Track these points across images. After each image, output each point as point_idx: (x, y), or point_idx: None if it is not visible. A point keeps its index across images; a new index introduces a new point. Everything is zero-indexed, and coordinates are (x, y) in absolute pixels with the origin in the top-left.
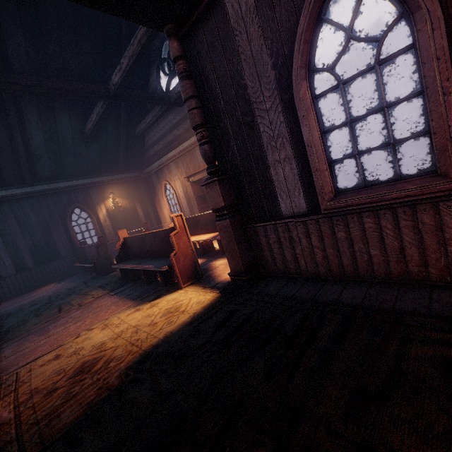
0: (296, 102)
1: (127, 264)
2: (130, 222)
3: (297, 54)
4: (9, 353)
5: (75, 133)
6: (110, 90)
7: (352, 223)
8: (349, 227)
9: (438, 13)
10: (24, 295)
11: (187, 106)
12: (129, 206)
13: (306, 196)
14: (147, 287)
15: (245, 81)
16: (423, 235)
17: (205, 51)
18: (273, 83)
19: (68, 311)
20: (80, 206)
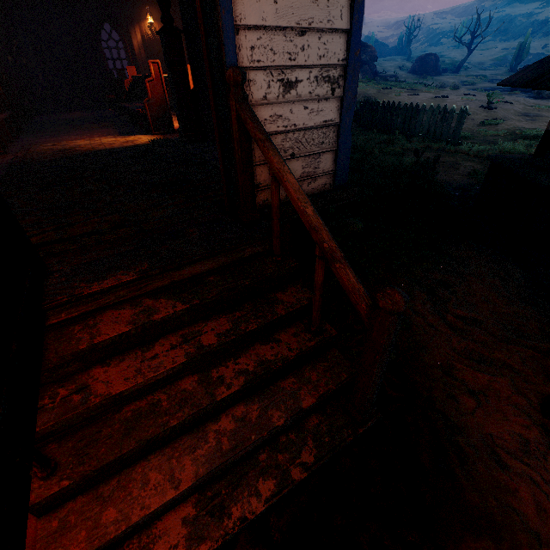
0: None
1: (127, 104)
2: None
3: None
4: (31, 140)
5: None
6: None
7: None
8: None
9: None
10: (58, 114)
11: None
12: None
13: None
14: (138, 129)
15: None
16: None
17: None
18: None
19: (77, 130)
20: (111, 21)
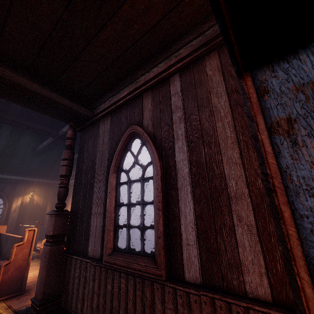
0: (109, 182)
1: None
2: (35, 216)
3: (114, 159)
4: None
5: (29, 148)
6: (59, 133)
7: (116, 279)
8: (114, 282)
9: (159, 168)
10: None
11: (61, 163)
12: (42, 204)
13: (102, 245)
14: None
15: (96, 161)
16: (145, 308)
17: (88, 139)
18: (106, 167)
19: None
20: (2, 194)
